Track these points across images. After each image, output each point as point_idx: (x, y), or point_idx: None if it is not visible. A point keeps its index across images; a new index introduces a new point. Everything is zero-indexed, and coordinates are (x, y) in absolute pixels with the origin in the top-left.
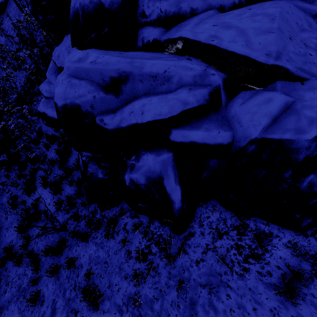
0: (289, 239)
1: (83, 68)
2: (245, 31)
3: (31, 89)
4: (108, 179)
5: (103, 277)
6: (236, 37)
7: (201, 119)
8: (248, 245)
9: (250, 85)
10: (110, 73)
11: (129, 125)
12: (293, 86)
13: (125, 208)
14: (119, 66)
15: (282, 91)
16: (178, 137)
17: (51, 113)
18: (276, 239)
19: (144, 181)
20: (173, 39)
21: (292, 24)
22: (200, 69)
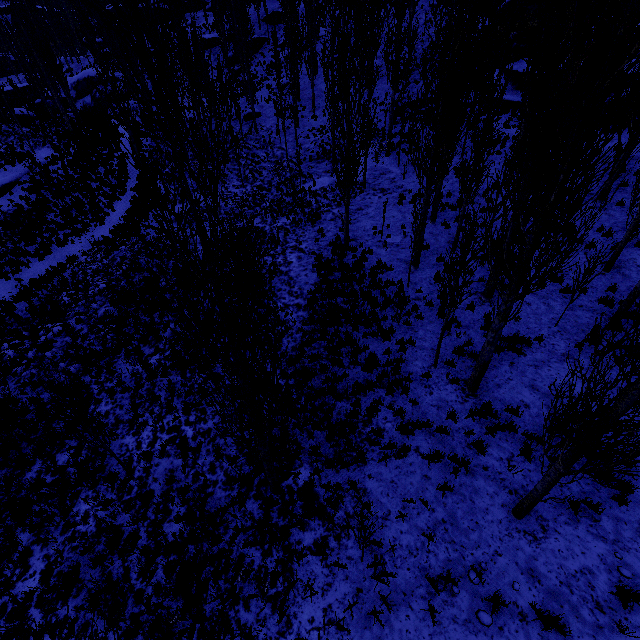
0: None
1: None
2: None
3: None
4: None
5: None
6: None
7: None
8: None
9: None
10: None
11: None
12: None
13: None
14: None
15: None
16: None
17: (505, 97)
18: None
19: None
20: (636, 57)
21: None
22: None
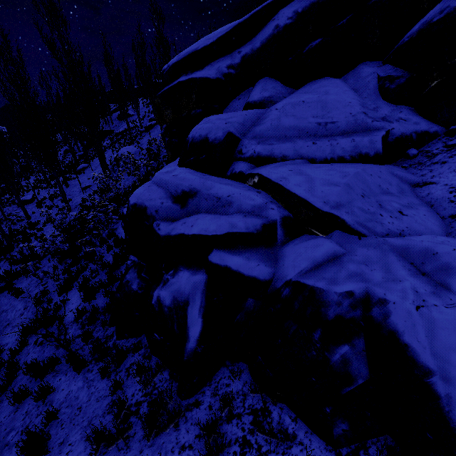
0: (314, 454)
1: (165, 179)
2: (314, 180)
3: (131, 193)
4: (141, 294)
5: (64, 427)
6: (302, 183)
7: (248, 248)
8: (258, 445)
9: (314, 230)
10: (183, 186)
11: (177, 234)
12: (350, 238)
13: (143, 343)
14: (192, 183)
15: (336, 240)
16: (215, 258)
17: None
18: (297, 447)
19: (170, 302)
20: (253, 174)
21: (371, 184)
22: (262, 201)
